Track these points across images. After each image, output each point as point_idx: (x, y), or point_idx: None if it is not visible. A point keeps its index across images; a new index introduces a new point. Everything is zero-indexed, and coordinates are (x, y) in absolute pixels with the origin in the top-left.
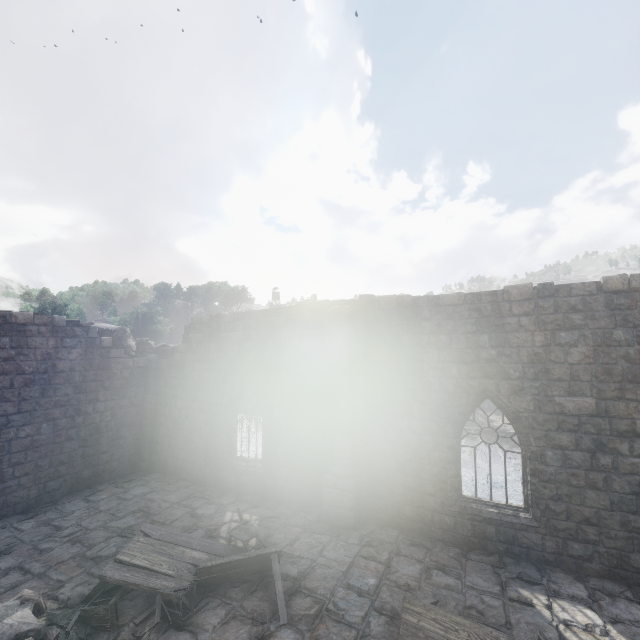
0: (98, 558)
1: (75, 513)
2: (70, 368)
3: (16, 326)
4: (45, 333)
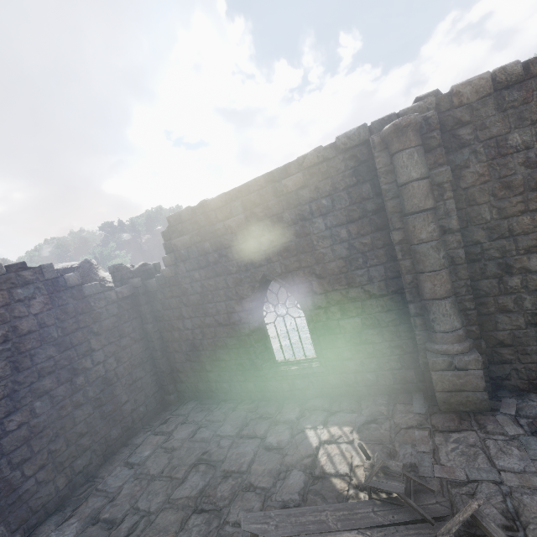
0: None
1: (123, 490)
2: (39, 325)
3: None
4: None
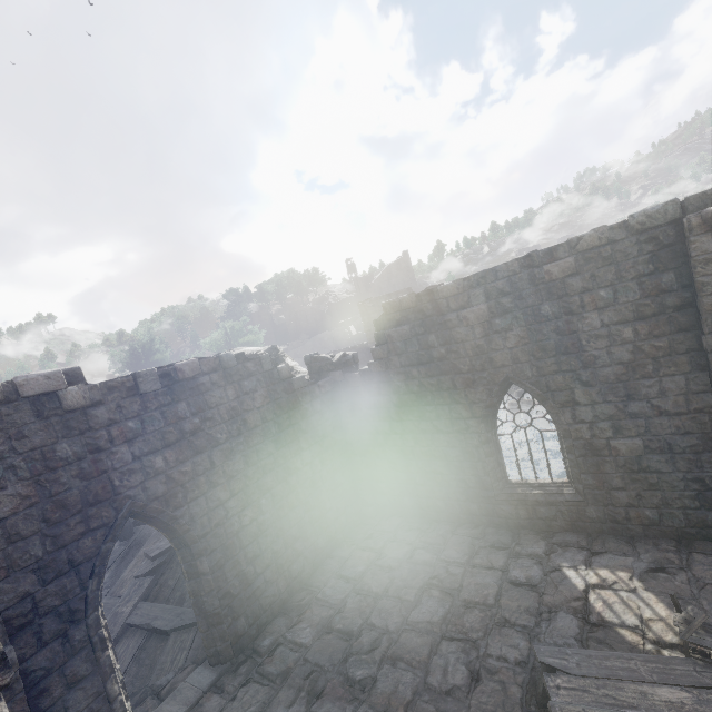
0: (456, 691)
1: (348, 603)
2: (261, 419)
3: (185, 383)
4: (219, 382)
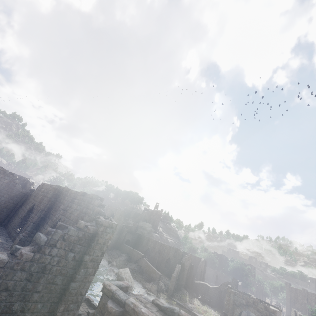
0: None
1: None
2: (2, 184)
3: None
4: (2, 173)
